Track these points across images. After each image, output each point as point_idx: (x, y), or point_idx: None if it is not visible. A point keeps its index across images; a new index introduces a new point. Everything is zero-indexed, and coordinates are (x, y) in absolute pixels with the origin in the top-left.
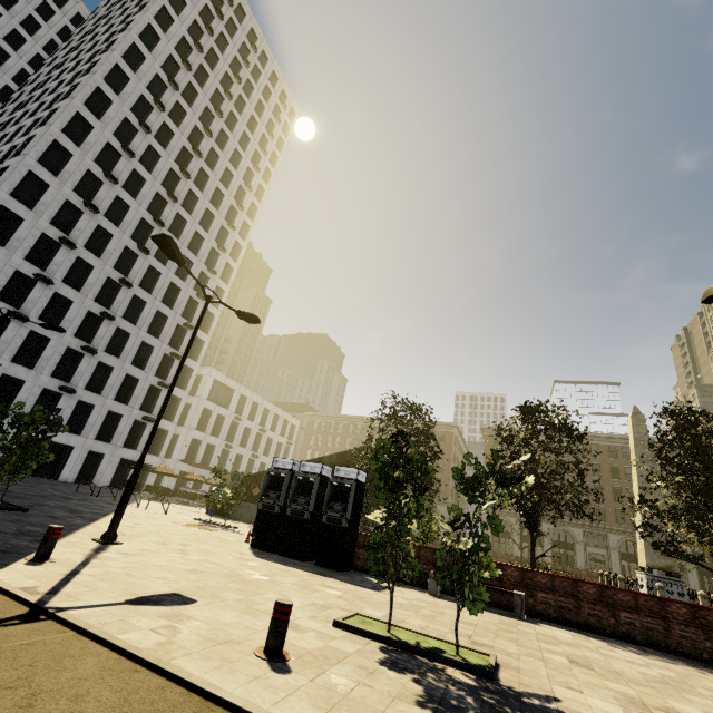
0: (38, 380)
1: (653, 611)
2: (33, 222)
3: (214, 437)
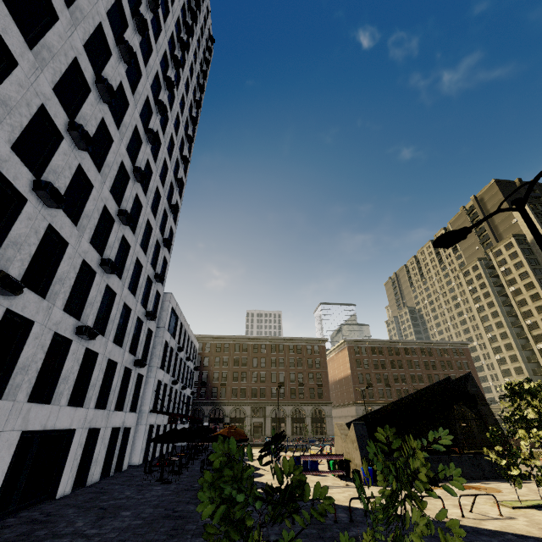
0: (48, 318)
1: None
2: (67, 30)
3: (167, 374)
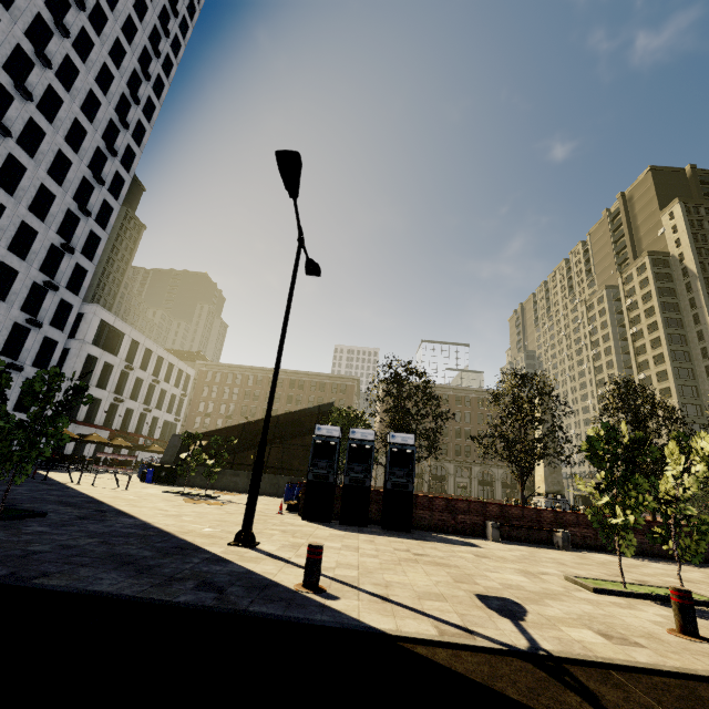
0: None
1: (644, 530)
2: None
3: (100, 389)
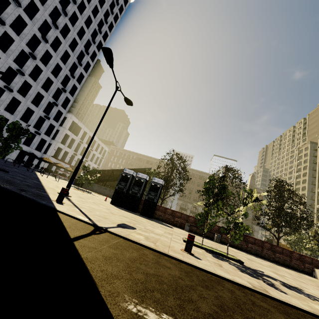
0: None
1: (259, 244)
2: None
3: (69, 148)
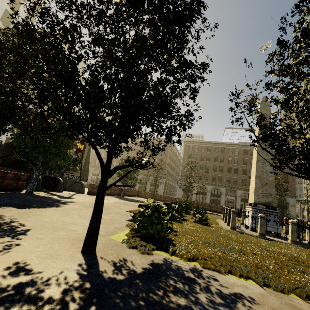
0: None
1: None
2: None
3: None
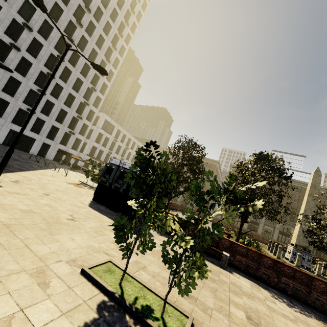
0: (16, 103)
1: (303, 281)
2: (8, 10)
3: (103, 147)
